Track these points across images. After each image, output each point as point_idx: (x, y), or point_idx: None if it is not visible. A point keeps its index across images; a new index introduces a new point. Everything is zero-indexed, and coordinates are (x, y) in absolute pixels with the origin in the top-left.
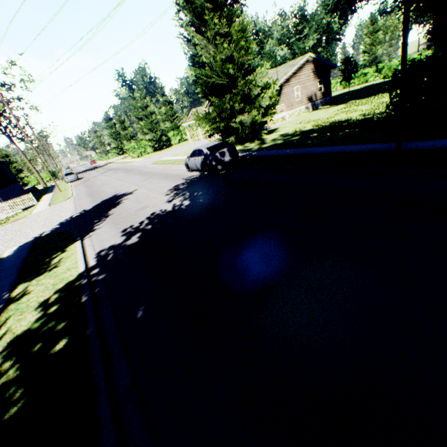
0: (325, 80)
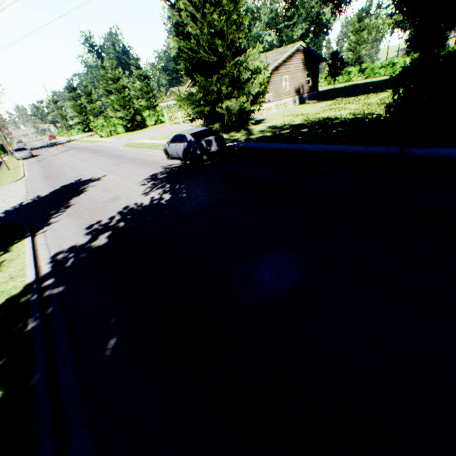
0: (313, 73)
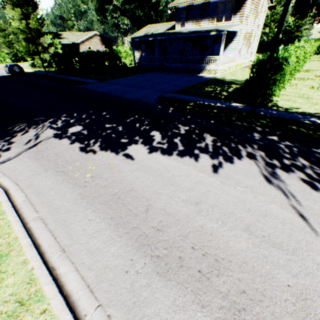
0: (109, 47)
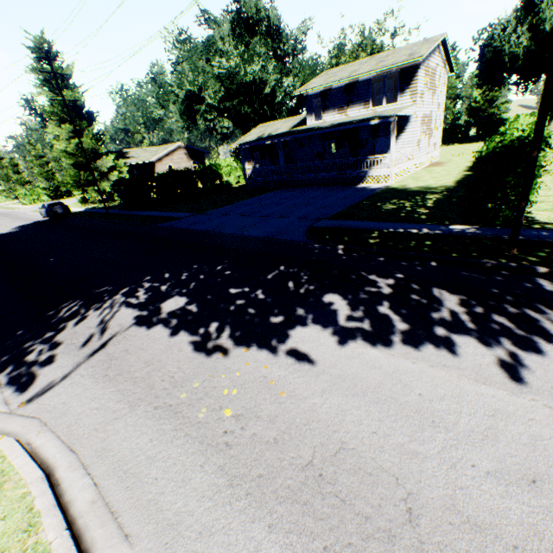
0: (200, 162)
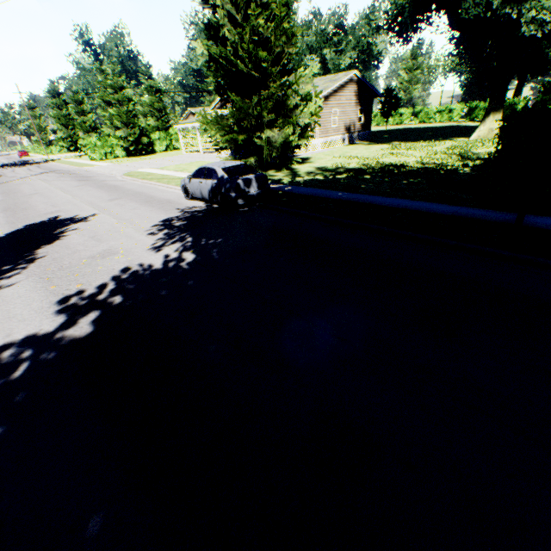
0: (366, 110)
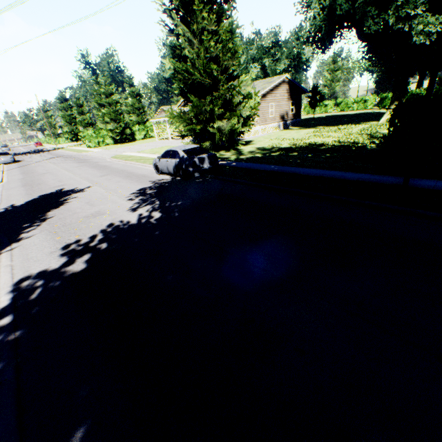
0: (297, 103)
